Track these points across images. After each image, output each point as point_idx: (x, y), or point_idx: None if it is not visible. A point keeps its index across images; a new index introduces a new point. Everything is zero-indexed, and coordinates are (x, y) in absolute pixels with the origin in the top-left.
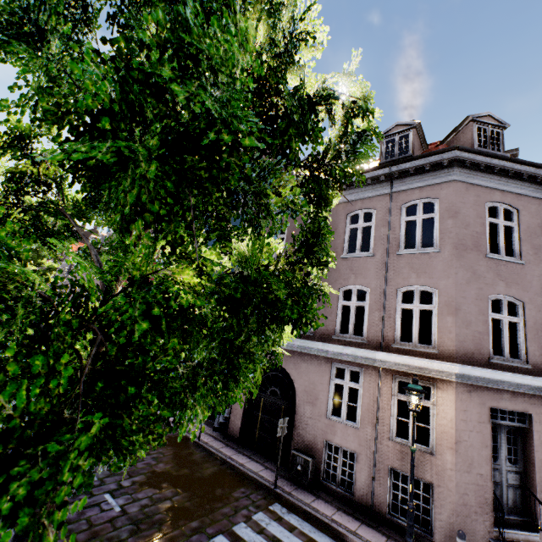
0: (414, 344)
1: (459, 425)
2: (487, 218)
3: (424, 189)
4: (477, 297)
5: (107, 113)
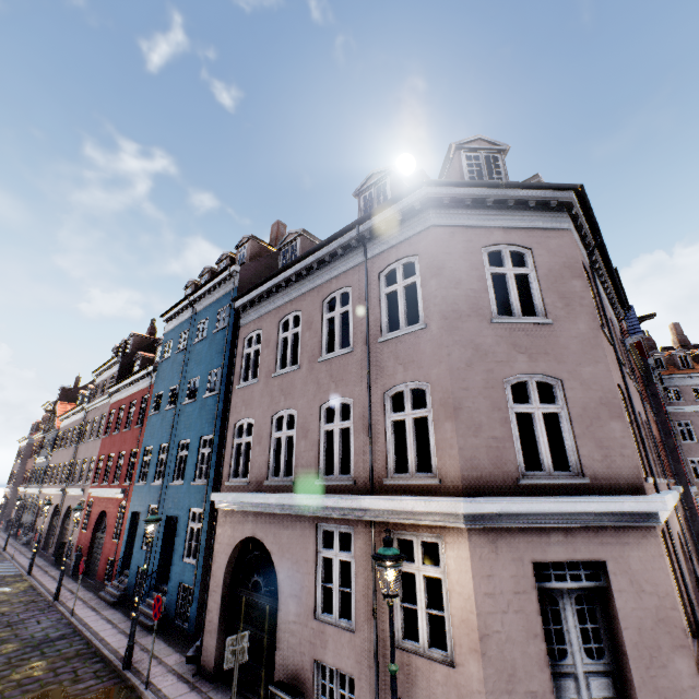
0: (411, 474)
1: (483, 605)
2: (488, 268)
3: (401, 246)
4: (486, 385)
5: None
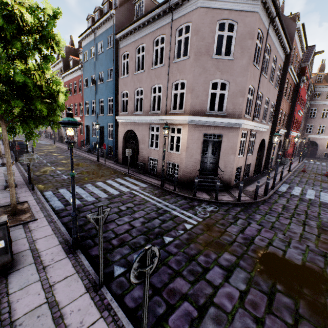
0: (177, 110)
1: (188, 141)
2: (217, 32)
3: (186, 16)
4: (204, 82)
5: None
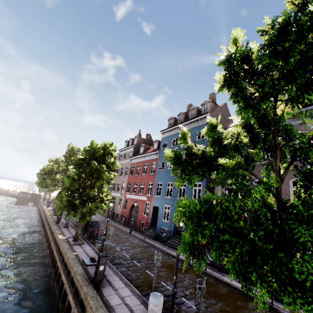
0: None
1: None
2: None
3: None
4: None
5: None
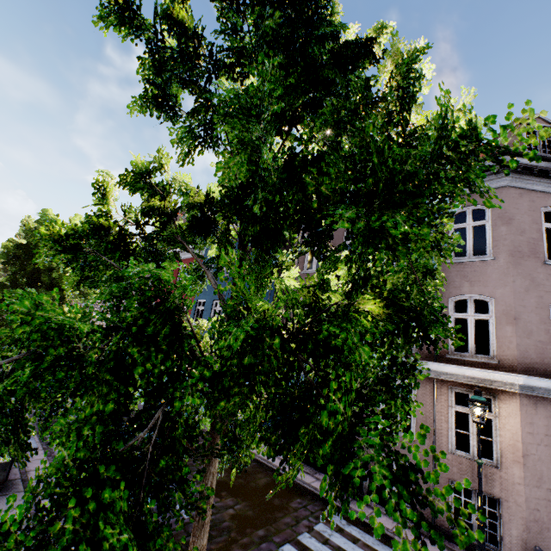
0: (470, 354)
1: (525, 438)
2: (543, 223)
3: (473, 196)
4: (537, 306)
5: (341, 178)
